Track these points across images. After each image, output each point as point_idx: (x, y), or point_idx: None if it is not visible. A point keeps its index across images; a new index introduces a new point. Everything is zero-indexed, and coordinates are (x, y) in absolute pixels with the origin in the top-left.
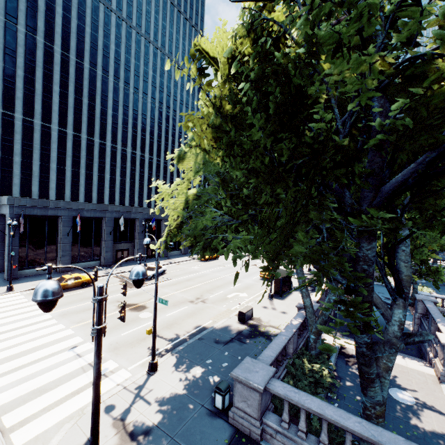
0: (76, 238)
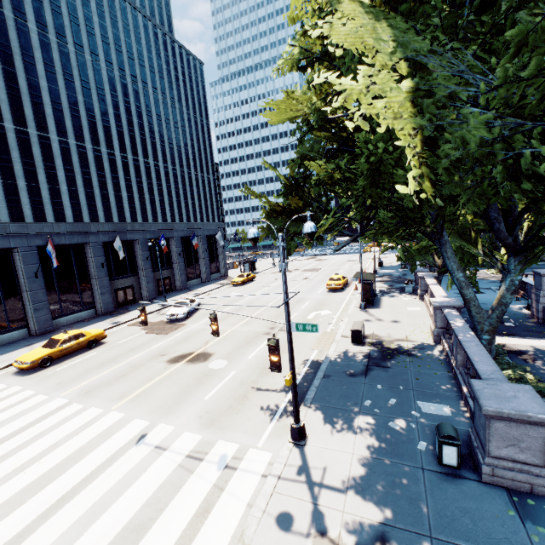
0: (50, 281)
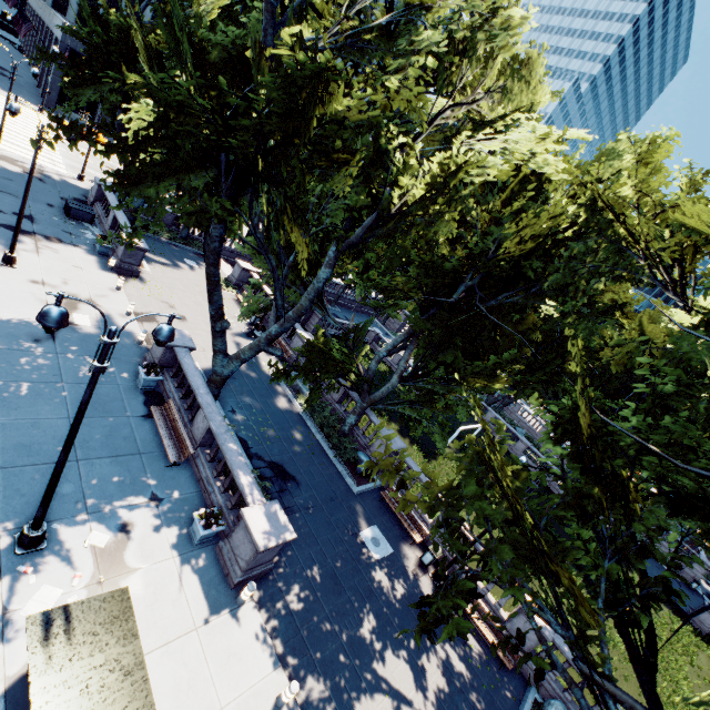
0: None
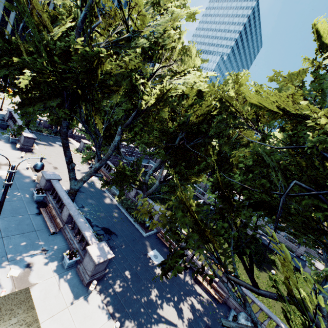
0: None
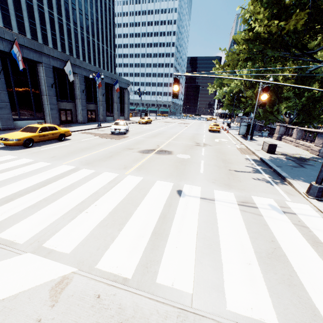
0: (9, 87)
